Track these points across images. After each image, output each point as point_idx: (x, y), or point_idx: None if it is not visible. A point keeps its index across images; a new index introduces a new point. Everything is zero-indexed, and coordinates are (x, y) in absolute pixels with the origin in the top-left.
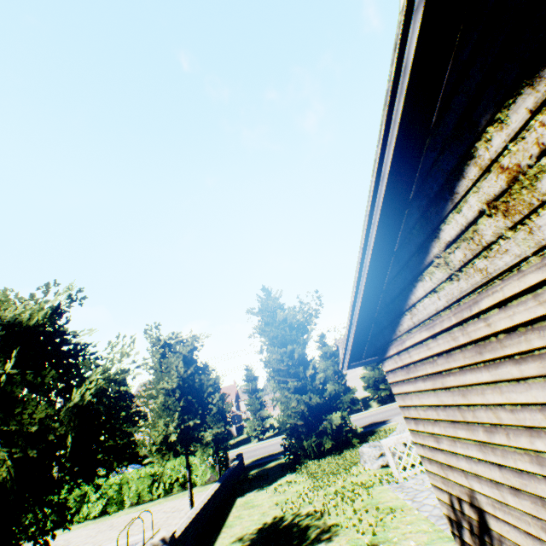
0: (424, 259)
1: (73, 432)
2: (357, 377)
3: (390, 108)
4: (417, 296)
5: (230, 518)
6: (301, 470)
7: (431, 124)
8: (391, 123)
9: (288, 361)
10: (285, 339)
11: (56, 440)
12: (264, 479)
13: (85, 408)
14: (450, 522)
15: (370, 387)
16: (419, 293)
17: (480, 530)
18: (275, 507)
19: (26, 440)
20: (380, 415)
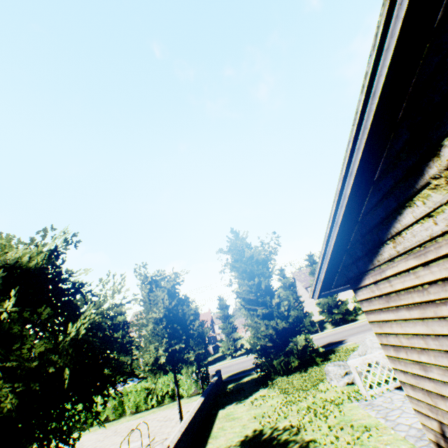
0: (415, 183)
1: (71, 365)
2: (313, 303)
3: (392, 2)
4: (404, 223)
5: (215, 429)
6: (273, 385)
7: (434, 23)
8: (390, 22)
9: (256, 292)
10: (252, 273)
11: (56, 372)
12: (240, 392)
13: (82, 341)
14: None
15: (325, 312)
16: (406, 220)
17: None
18: (253, 420)
19: (27, 374)
20: (336, 335)
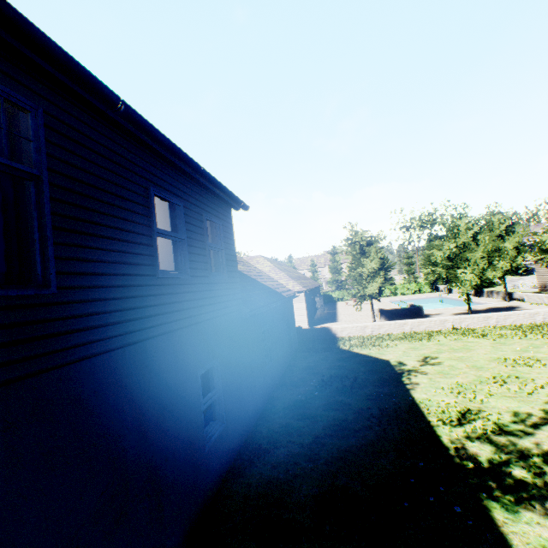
0: None
1: None
2: None
3: None
4: None
5: None
6: None
7: None
8: None
9: None
10: None
11: None
12: None
13: None
14: (538, 288)
15: None
16: None
17: (544, 286)
18: None
19: None
20: None
